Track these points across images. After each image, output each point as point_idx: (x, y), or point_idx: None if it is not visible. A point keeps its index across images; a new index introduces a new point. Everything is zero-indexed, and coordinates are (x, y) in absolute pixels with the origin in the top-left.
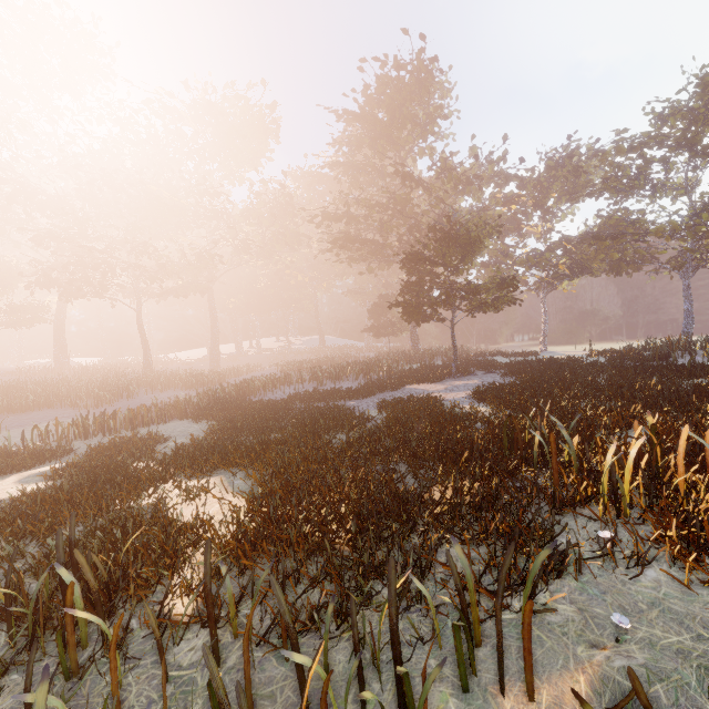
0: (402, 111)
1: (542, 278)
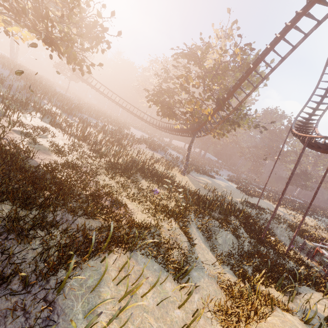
0: None
1: None
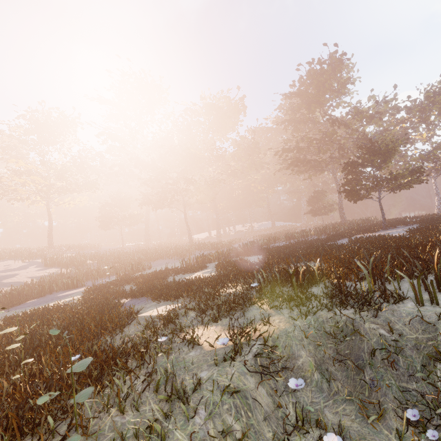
0: (325, 86)
1: (432, 167)
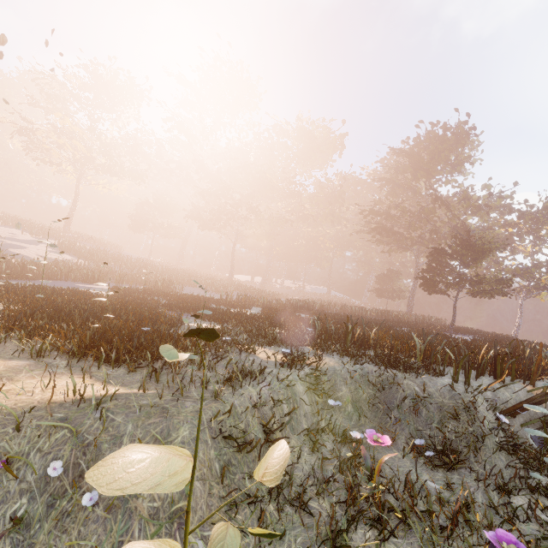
0: (441, 155)
1: (524, 286)
